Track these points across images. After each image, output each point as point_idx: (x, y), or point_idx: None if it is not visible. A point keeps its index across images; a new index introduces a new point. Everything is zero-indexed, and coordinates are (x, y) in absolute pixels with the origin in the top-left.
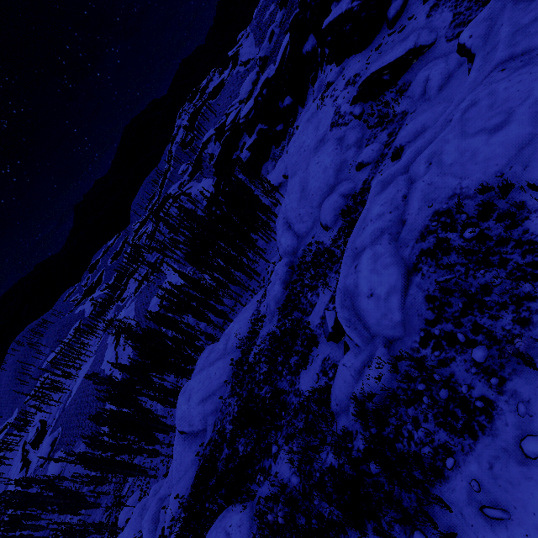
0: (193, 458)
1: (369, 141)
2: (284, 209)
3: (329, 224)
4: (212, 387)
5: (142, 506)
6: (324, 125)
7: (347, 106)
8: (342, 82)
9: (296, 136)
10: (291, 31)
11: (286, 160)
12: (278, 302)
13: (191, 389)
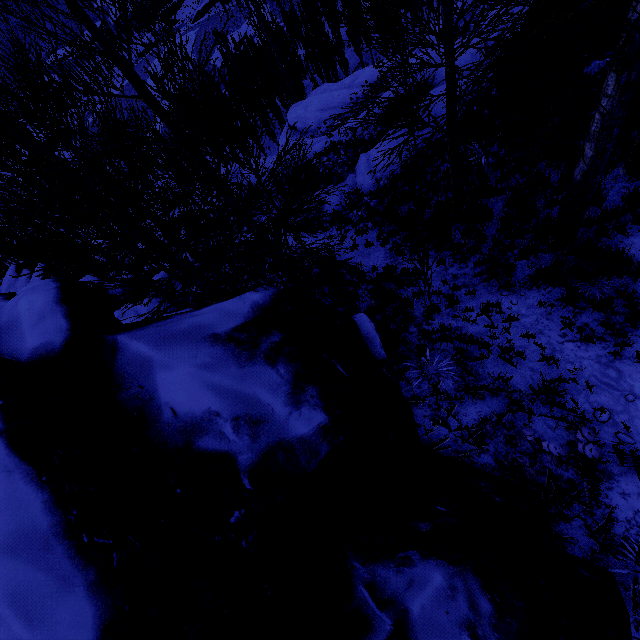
0: None
1: None
2: None
3: None
4: (333, 103)
5: None
6: None
7: None
8: None
9: None
10: None
11: None
12: None
13: (308, 102)
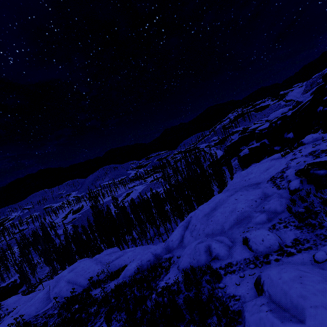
0: (31, 312)
1: (278, 223)
2: (196, 211)
3: (180, 264)
4: (78, 279)
5: (37, 294)
6: (269, 173)
7: (293, 172)
8: (309, 149)
9: (258, 164)
10: (315, 92)
11: (234, 176)
12: (125, 277)
13: (79, 265)
